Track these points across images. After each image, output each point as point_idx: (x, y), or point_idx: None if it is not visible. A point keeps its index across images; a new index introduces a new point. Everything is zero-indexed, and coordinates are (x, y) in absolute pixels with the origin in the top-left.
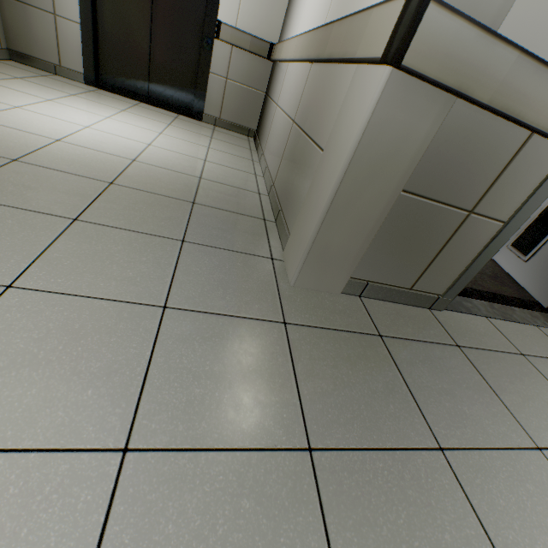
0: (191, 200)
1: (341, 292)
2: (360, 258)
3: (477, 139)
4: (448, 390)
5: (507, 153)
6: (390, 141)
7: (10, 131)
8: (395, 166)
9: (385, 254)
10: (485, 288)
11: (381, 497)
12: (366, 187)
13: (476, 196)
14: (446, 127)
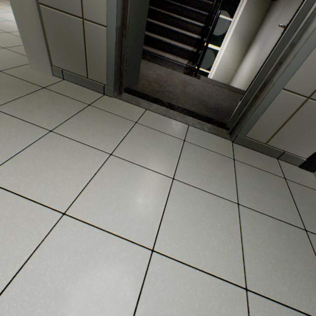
0: None
1: (53, 75)
2: (47, 50)
3: None
4: (41, 106)
5: None
6: None
7: None
8: None
9: (60, 50)
10: (184, 106)
11: None
12: (21, 1)
13: (79, 6)
14: None
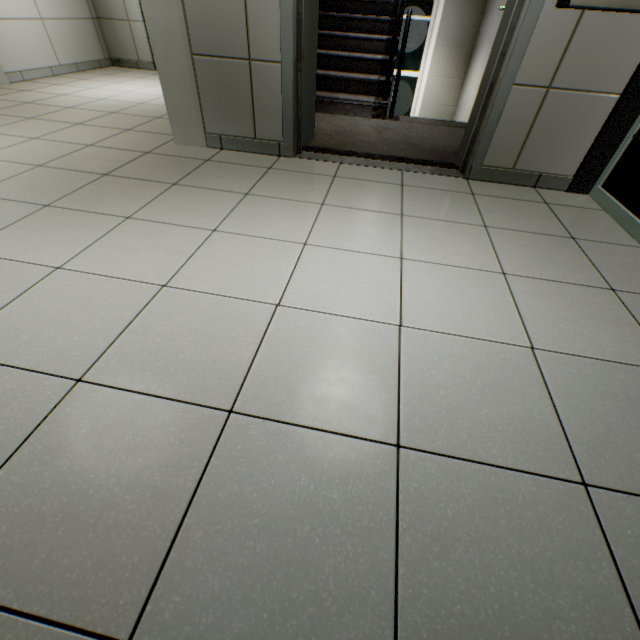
0: (158, 117)
1: (207, 147)
2: (200, 114)
3: (213, 4)
4: (219, 176)
5: (240, 7)
6: (163, 23)
7: (79, 98)
8: (176, 39)
9: (218, 110)
10: (389, 154)
11: (121, 185)
12: (171, 58)
13: (244, 46)
14: (190, 3)
